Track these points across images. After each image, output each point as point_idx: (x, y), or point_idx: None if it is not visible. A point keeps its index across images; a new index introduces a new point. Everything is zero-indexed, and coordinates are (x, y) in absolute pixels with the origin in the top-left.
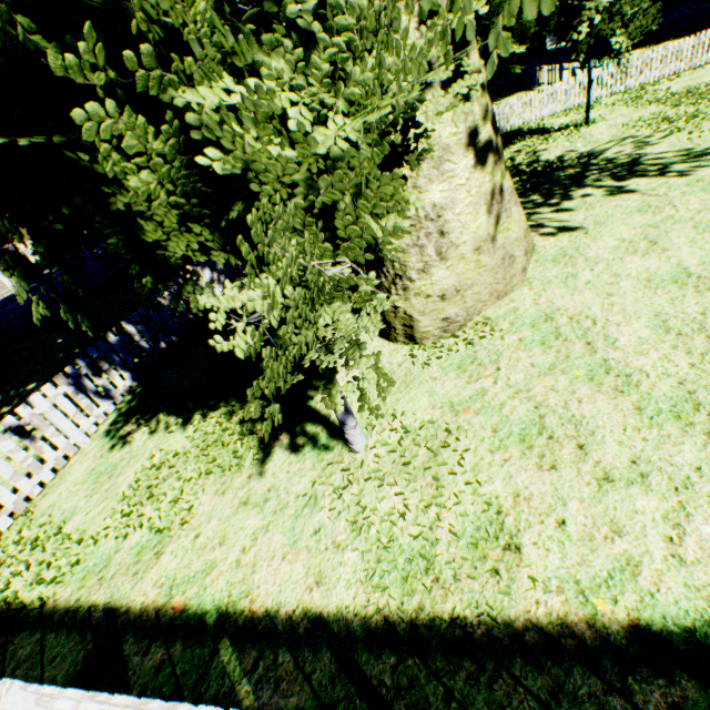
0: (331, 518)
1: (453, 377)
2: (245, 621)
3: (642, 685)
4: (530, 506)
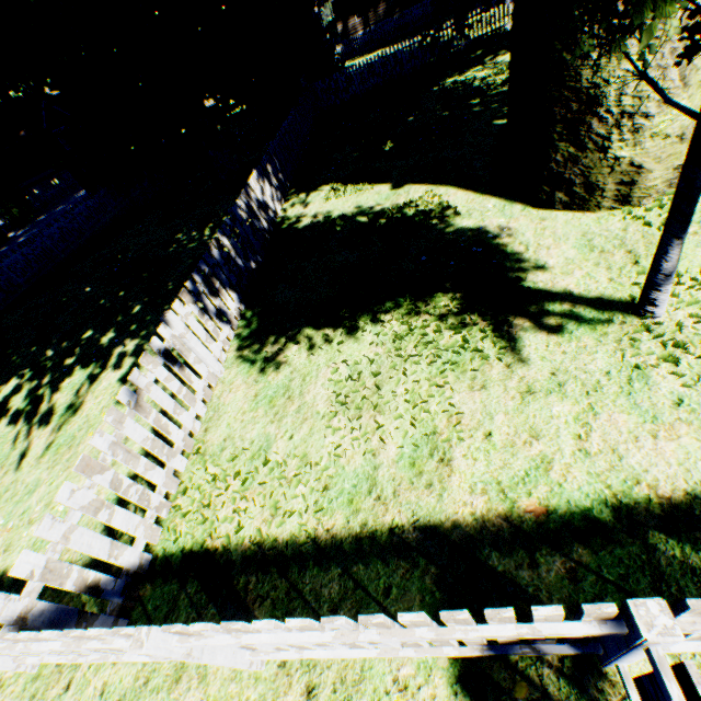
0: (686, 387)
1: None
2: (664, 510)
3: None
4: None
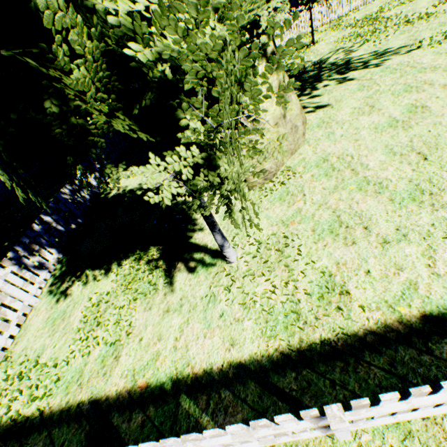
0: (228, 305)
1: (278, 206)
2: (192, 381)
3: (437, 345)
4: (347, 267)
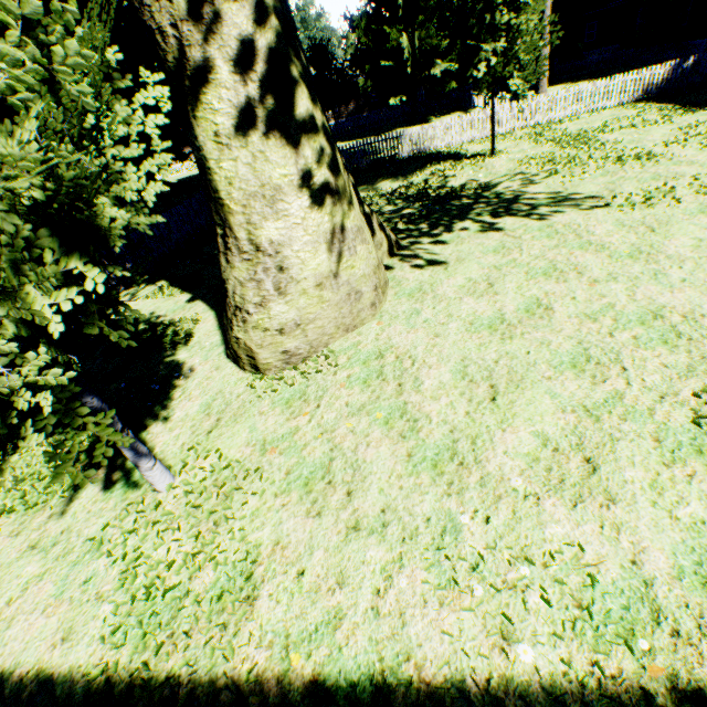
0: (107, 566)
1: (278, 413)
2: None
3: None
4: (284, 555)
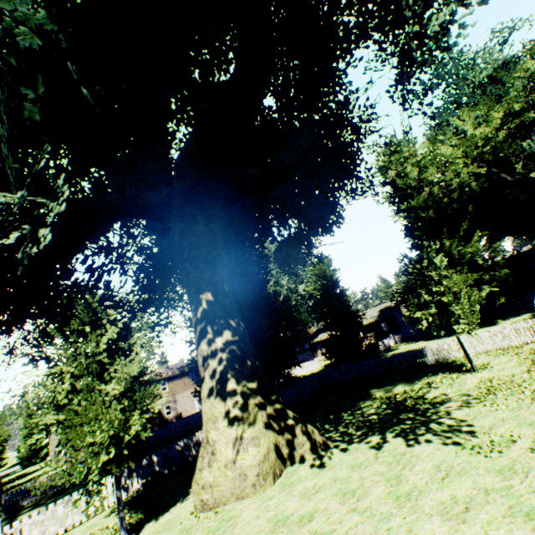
0: None
1: (176, 533)
2: None
3: None
4: None
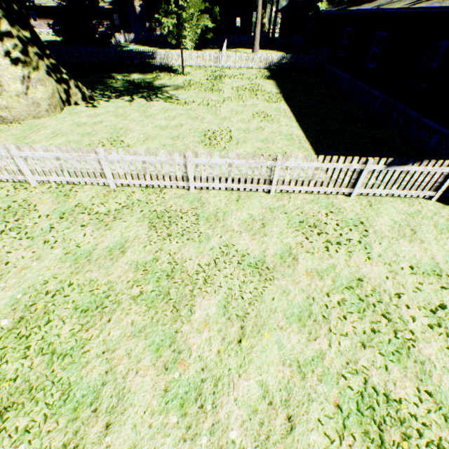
0: None
1: None
2: None
3: None
4: None
